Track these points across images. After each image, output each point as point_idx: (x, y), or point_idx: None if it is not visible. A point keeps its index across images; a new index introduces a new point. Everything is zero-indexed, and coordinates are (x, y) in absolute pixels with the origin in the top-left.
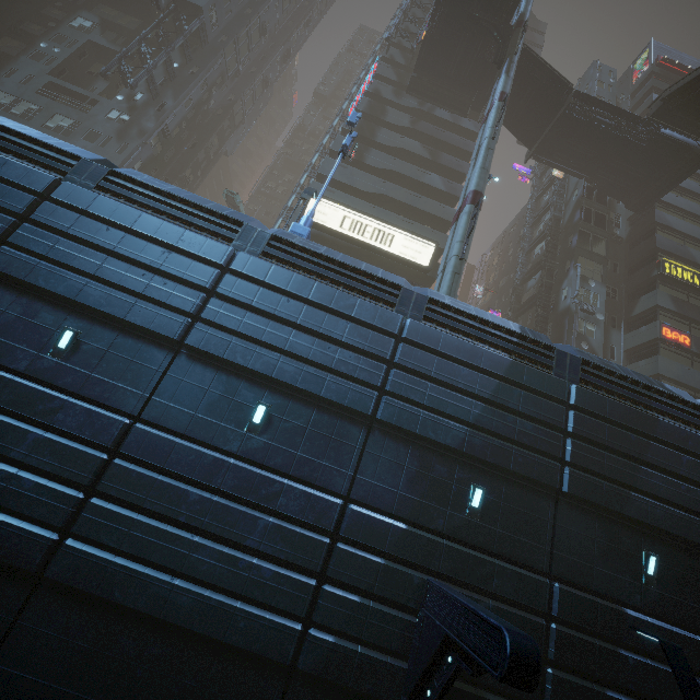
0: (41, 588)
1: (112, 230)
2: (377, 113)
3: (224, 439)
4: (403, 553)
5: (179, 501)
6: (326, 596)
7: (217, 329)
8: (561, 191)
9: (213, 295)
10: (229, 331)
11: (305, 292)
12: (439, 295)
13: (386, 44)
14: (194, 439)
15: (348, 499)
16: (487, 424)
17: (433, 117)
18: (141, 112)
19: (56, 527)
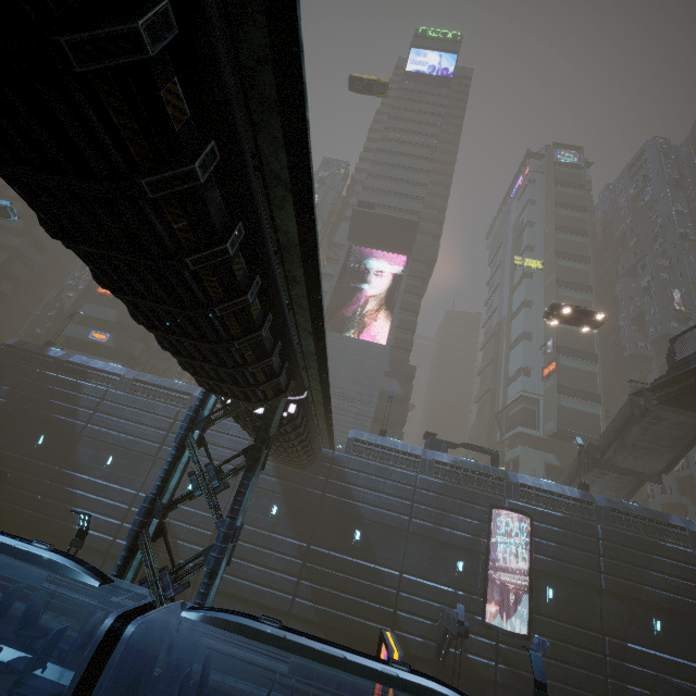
0: None
1: None
2: (2, 191)
3: None
4: None
5: None
6: None
7: None
8: None
9: None
10: None
11: None
12: None
13: None
14: None
15: None
16: None
17: None
18: None
19: None
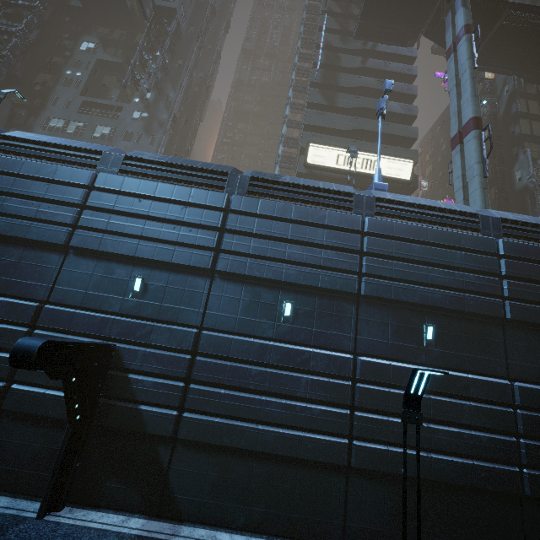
0: (351, 474)
1: (280, 223)
2: (334, 61)
3: (414, 355)
4: None
5: None
6: (526, 447)
7: (378, 279)
8: (492, 89)
9: (362, 254)
10: (385, 279)
11: (423, 237)
12: (501, 214)
13: None
14: (391, 359)
15: (505, 378)
16: None
17: (376, 53)
18: (154, 107)
19: (345, 435)
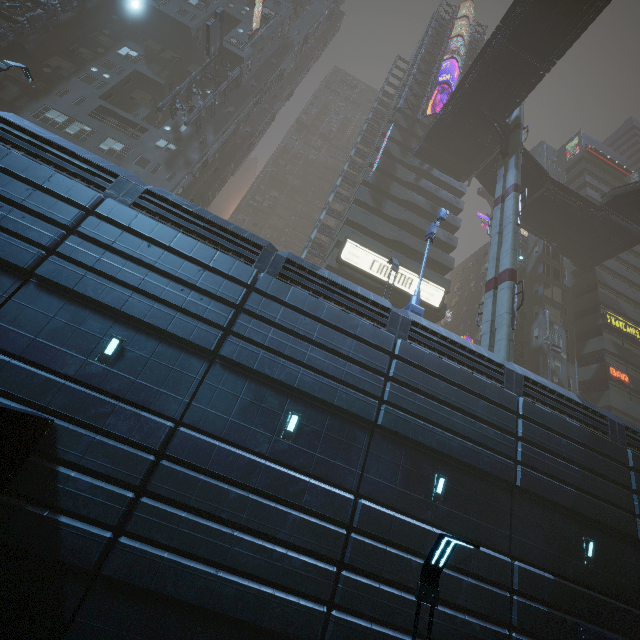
0: None
1: (308, 320)
2: (390, 168)
3: (420, 508)
4: (557, 601)
5: (406, 569)
6: None
7: (398, 411)
8: (524, 246)
9: (387, 378)
10: (406, 412)
11: (451, 376)
12: (524, 371)
13: (382, 102)
14: (394, 508)
15: (506, 554)
16: (586, 487)
17: (431, 176)
18: (186, 143)
19: (324, 601)
